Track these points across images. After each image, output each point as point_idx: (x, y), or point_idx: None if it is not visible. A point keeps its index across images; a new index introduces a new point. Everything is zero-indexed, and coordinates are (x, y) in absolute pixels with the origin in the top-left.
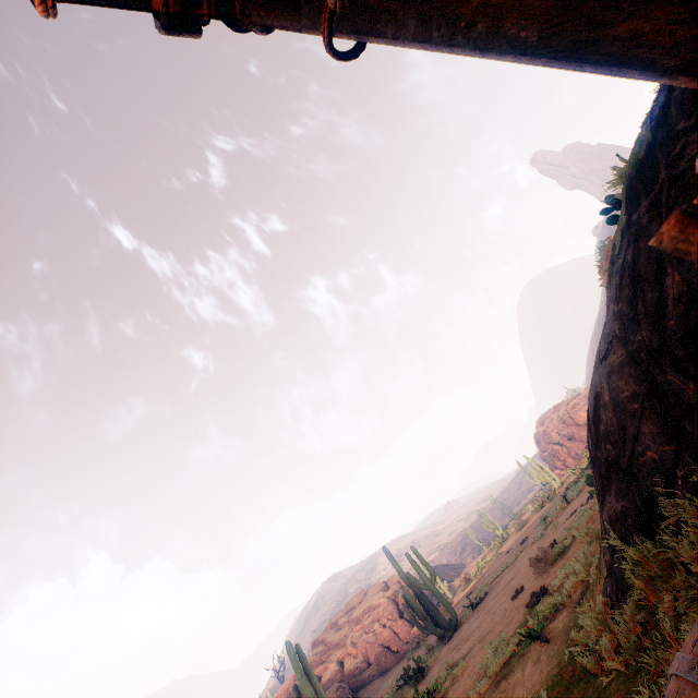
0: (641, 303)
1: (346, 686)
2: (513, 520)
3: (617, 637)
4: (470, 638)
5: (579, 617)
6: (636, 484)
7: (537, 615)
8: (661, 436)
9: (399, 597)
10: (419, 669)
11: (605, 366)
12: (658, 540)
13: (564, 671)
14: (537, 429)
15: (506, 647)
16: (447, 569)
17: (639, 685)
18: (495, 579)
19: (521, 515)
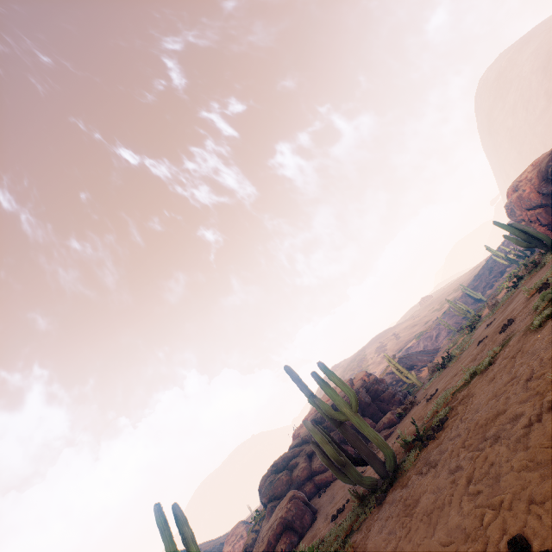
0: None
1: (300, 495)
2: (485, 302)
3: None
4: None
5: None
6: None
7: None
8: None
9: (359, 396)
10: None
11: None
12: None
13: None
14: (508, 198)
15: None
16: (420, 356)
17: None
18: (460, 390)
19: (495, 295)
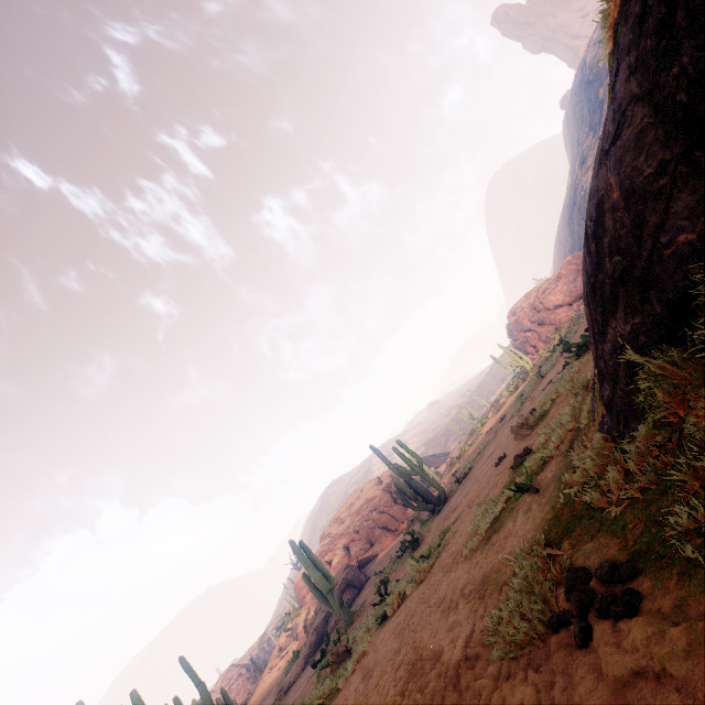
0: (683, 11)
1: (353, 565)
2: (489, 408)
3: (628, 466)
4: (458, 507)
5: (571, 463)
6: (656, 289)
7: (526, 470)
8: (704, 204)
9: (392, 487)
10: (414, 540)
11: (614, 153)
12: (686, 346)
13: (561, 513)
14: (509, 320)
15: (494, 506)
16: (434, 459)
17: (677, 506)
18: (478, 456)
19: (497, 401)
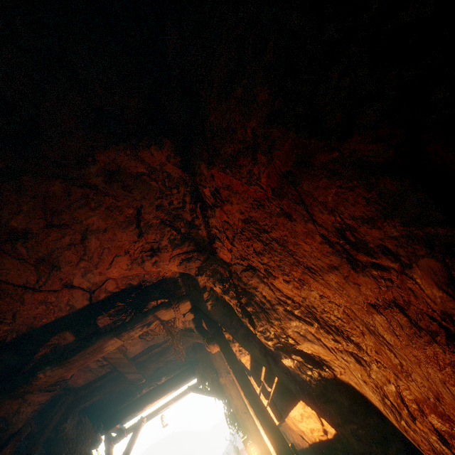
0: None
1: None
2: None
3: None
4: None
5: None
6: None
7: None
8: None
9: None
10: None
11: None
12: None
13: None
14: None
15: None
16: None
17: None
18: None
19: None
